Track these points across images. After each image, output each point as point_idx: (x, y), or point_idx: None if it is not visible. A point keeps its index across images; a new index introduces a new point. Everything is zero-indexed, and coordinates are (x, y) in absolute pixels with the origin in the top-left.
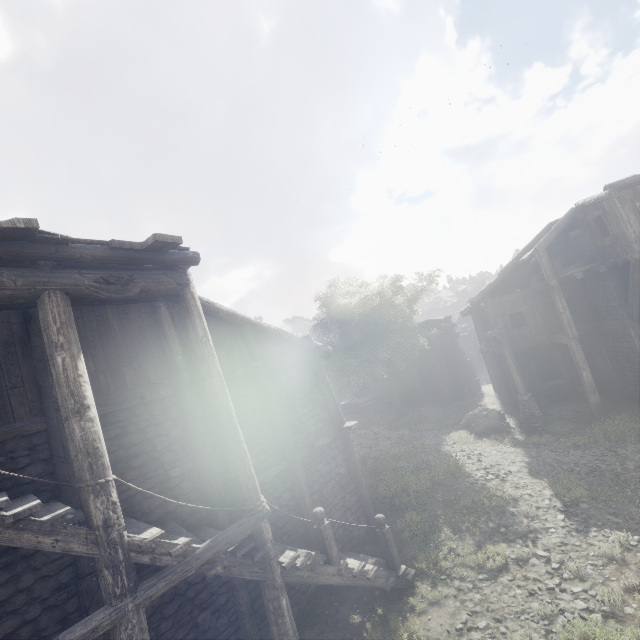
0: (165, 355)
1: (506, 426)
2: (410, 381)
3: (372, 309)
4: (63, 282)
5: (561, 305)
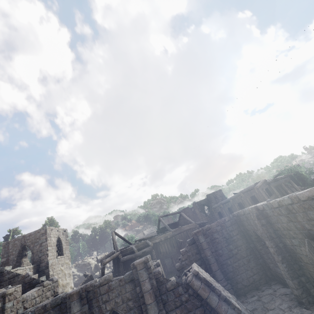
0: (281, 192)
1: None
2: None
3: (299, 176)
4: (282, 182)
5: None
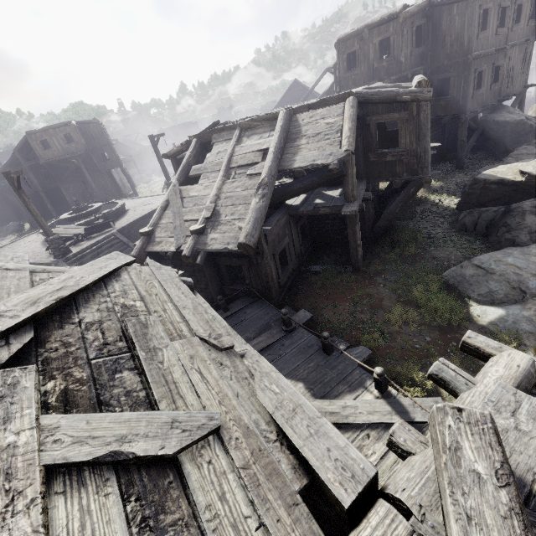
0: None
1: (24, 229)
2: (4, 210)
3: None
4: None
5: (32, 177)
